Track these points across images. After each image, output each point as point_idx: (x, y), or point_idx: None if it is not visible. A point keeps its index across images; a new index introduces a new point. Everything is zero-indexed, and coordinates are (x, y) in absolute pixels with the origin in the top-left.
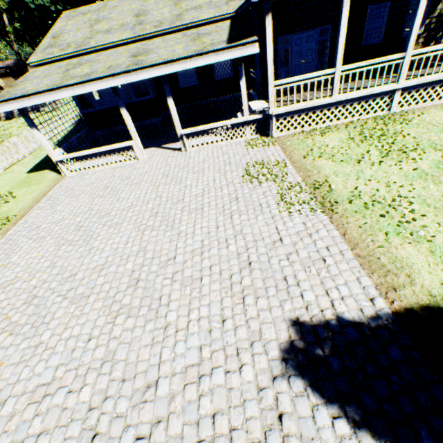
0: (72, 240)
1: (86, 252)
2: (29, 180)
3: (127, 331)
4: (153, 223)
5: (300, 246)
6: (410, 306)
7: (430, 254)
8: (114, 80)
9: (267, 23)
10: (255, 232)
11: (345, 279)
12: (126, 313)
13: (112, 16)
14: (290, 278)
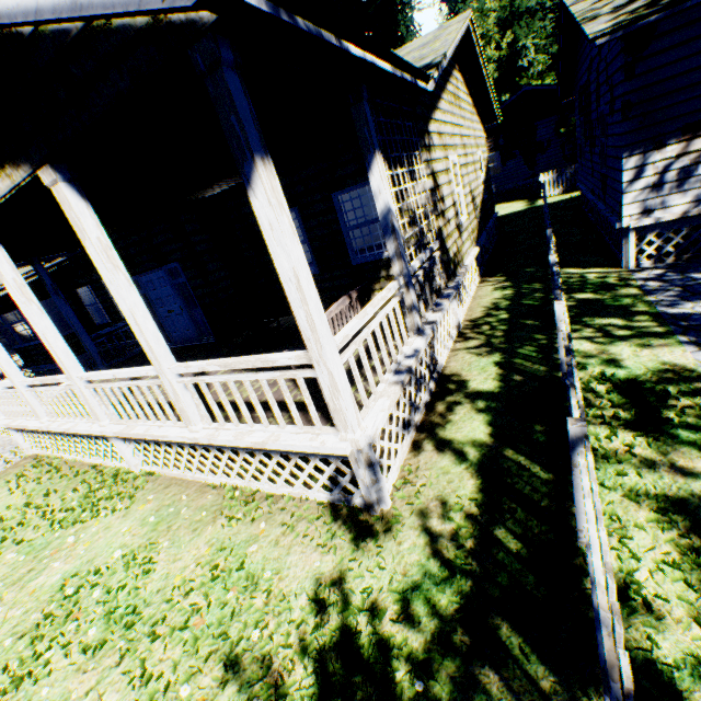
0: None
1: None
2: None
3: None
4: None
5: None
6: None
7: None
8: None
9: None
10: None
11: None
12: None
13: None
14: None
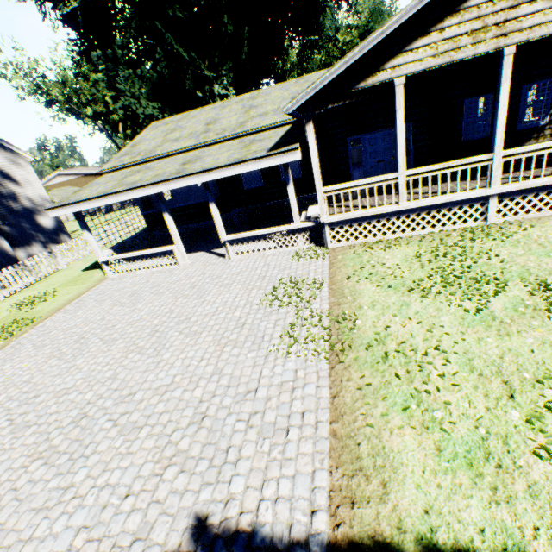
0: (64, 353)
1: (65, 370)
2: (78, 278)
3: (30, 482)
4: (144, 344)
5: (273, 403)
6: (359, 539)
7: (435, 453)
8: (155, 188)
9: (308, 131)
10: (235, 373)
11: (296, 469)
12: (45, 458)
13: (188, 125)
14: (233, 451)
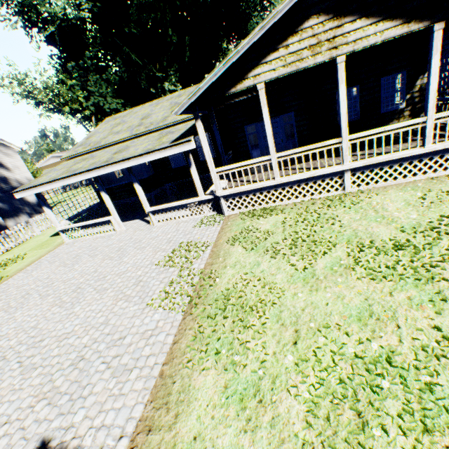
0: (11, 306)
1: (6, 321)
2: (45, 243)
3: None
4: (67, 298)
5: (132, 348)
6: None
7: (222, 390)
8: (89, 174)
9: (198, 127)
10: (117, 323)
11: (124, 403)
12: None
13: (129, 120)
14: (89, 387)
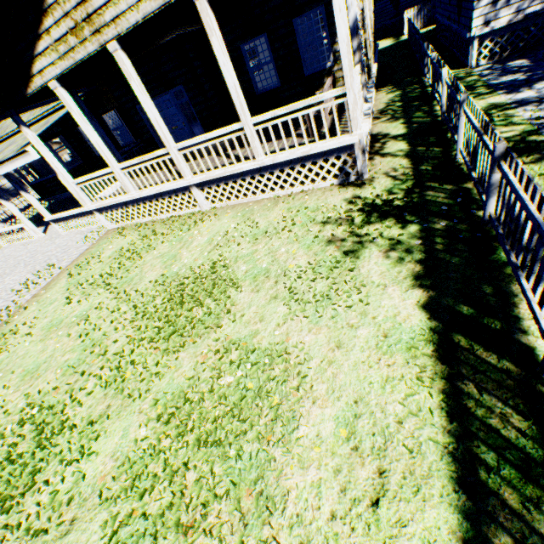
0: None
1: None
2: None
3: None
4: None
5: None
6: None
7: None
8: None
9: (26, 134)
10: None
11: None
12: None
13: None
14: None
